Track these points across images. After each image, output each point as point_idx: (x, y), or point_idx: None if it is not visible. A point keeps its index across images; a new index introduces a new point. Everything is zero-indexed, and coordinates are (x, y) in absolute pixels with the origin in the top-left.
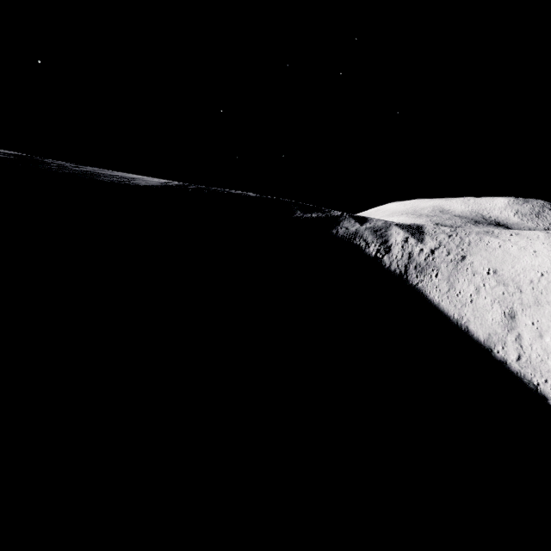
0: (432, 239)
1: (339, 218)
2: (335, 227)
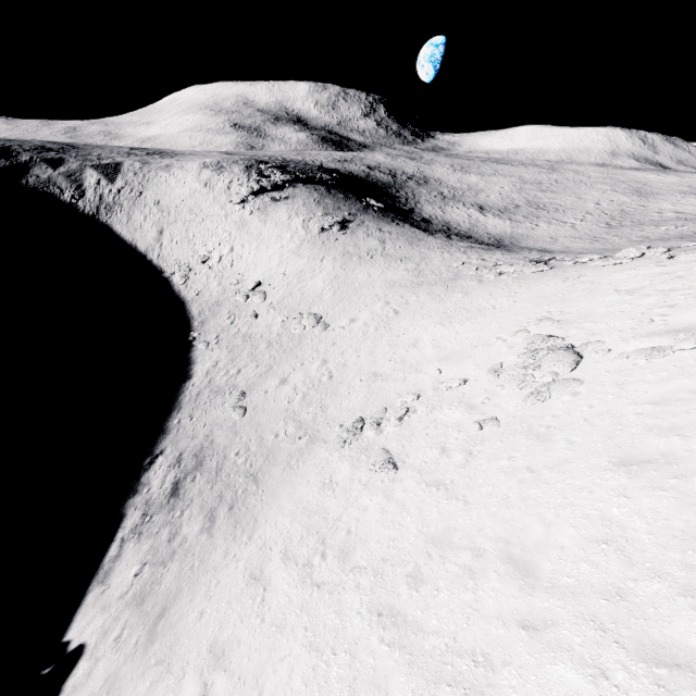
0: (122, 179)
1: (29, 164)
2: (24, 177)
